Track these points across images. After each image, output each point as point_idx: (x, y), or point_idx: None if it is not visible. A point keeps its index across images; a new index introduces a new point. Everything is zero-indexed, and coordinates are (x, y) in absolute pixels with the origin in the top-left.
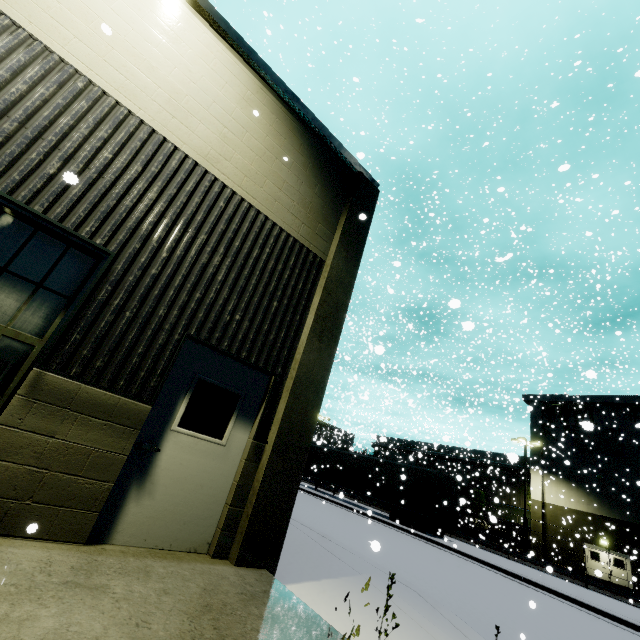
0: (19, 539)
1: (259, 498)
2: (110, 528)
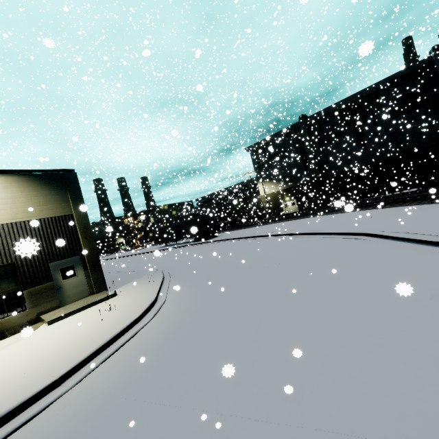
0: (48, 313)
1: (94, 281)
2: (64, 303)
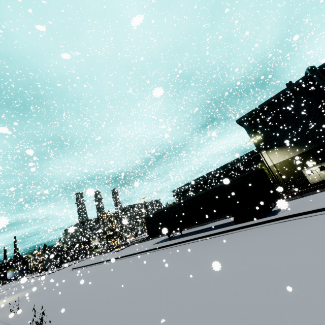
0: None
1: None
2: None
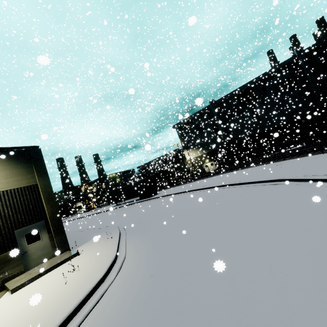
0: (12, 279)
1: (57, 242)
2: (29, 267)
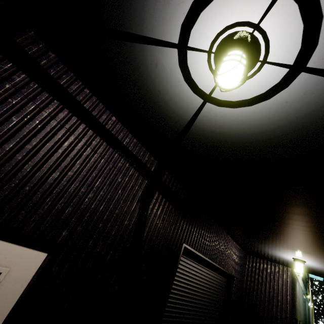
0: None
1: None
2: None
